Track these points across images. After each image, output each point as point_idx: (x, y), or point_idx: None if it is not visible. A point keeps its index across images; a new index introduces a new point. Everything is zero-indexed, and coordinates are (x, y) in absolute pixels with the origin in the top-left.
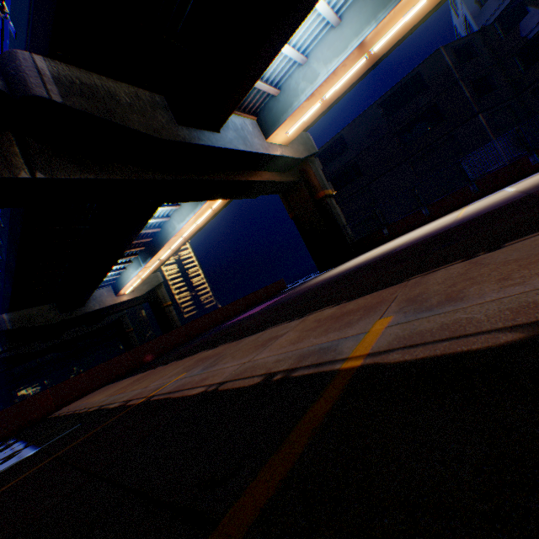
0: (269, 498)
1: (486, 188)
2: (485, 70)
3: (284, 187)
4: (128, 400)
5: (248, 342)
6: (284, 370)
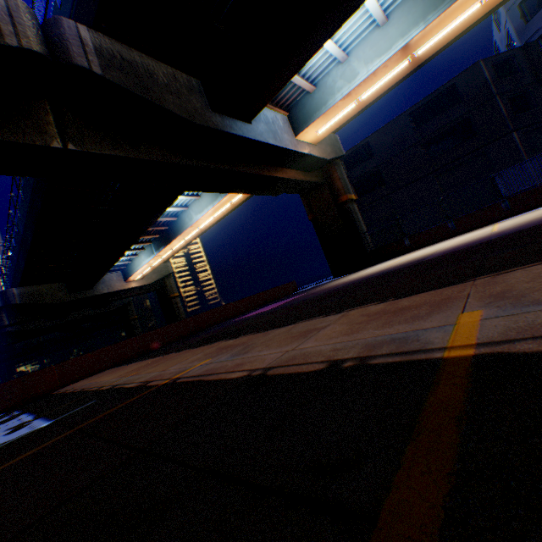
0: (448, 495)
1: (519, 206)
2: (524, 87)
3: (307, 187)
4: (147, 381)
5: (279, 333)
6: (353, 357)
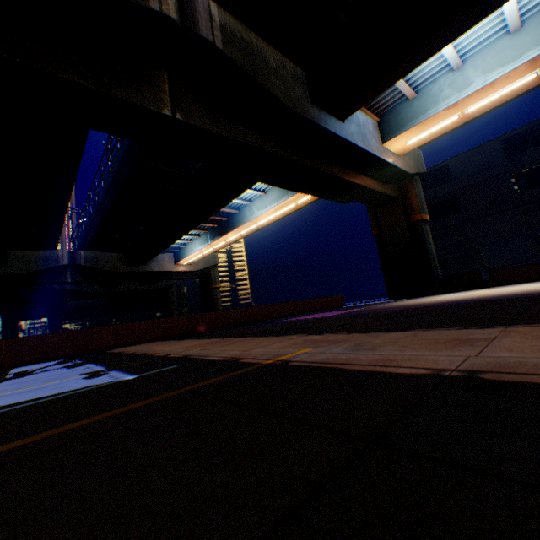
0: None
1: None
2: None
3: (379, 199)
4: (235, 357)
5: (401, 337)
6: None
